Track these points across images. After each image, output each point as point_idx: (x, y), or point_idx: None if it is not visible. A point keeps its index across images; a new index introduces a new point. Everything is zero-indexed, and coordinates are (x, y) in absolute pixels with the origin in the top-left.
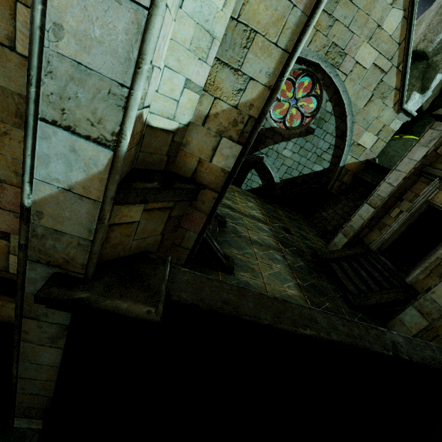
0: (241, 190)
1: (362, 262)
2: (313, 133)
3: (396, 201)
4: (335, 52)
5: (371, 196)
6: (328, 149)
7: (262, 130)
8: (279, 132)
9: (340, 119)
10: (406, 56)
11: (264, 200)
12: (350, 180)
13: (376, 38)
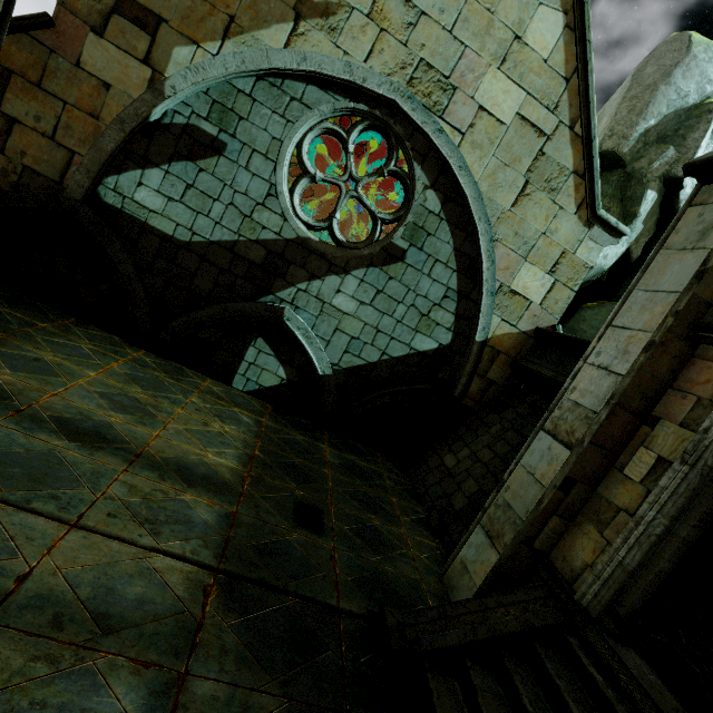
0: (228, 390)
1: (553, 674)
2: (404, 259)
3: (636, 423)
4: (431, 80)
5: (554, 408)
6: (444, 299)
7: (277, 244)
8: (320, 252)
9: (462, 232)
10: (585, 106)
11: (294, 420)
12: (506, 376)
13: (515, 61)
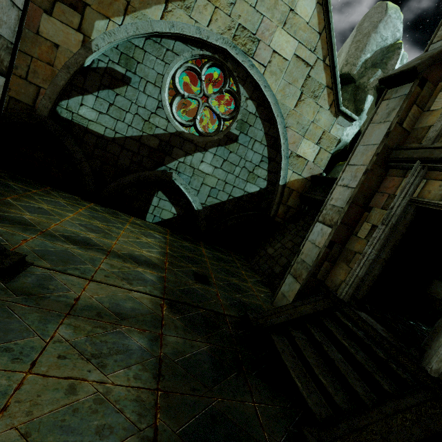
0: (144, 222)
1: (329, 326)
2: (237, 141)
3: (362, 211)
4: (245, 36)
5: (322, 210)
6: (261, 162)
7: (165, 136)
8: (190, 139)
9: (268, 123)
10: (331, 49)
11: (183, 236)
12: (297, 203)
13: (291, 24)
